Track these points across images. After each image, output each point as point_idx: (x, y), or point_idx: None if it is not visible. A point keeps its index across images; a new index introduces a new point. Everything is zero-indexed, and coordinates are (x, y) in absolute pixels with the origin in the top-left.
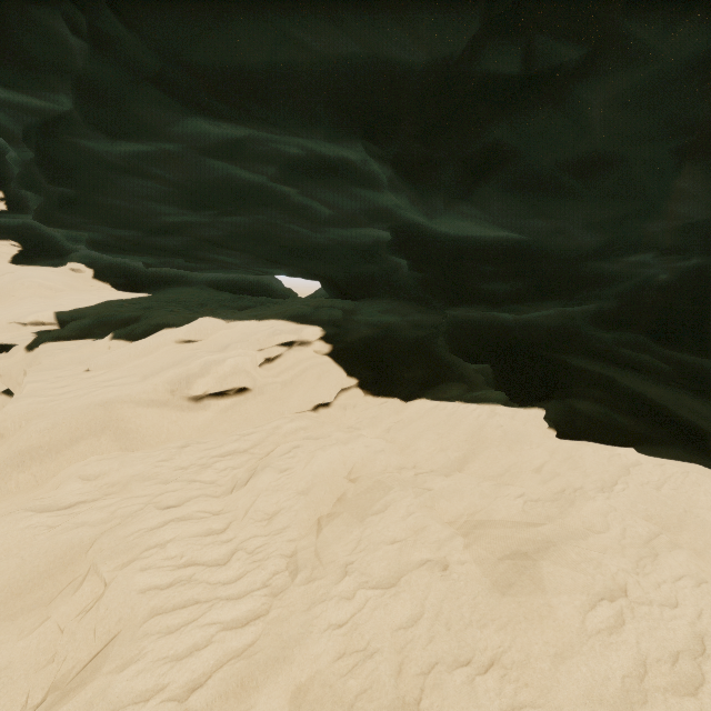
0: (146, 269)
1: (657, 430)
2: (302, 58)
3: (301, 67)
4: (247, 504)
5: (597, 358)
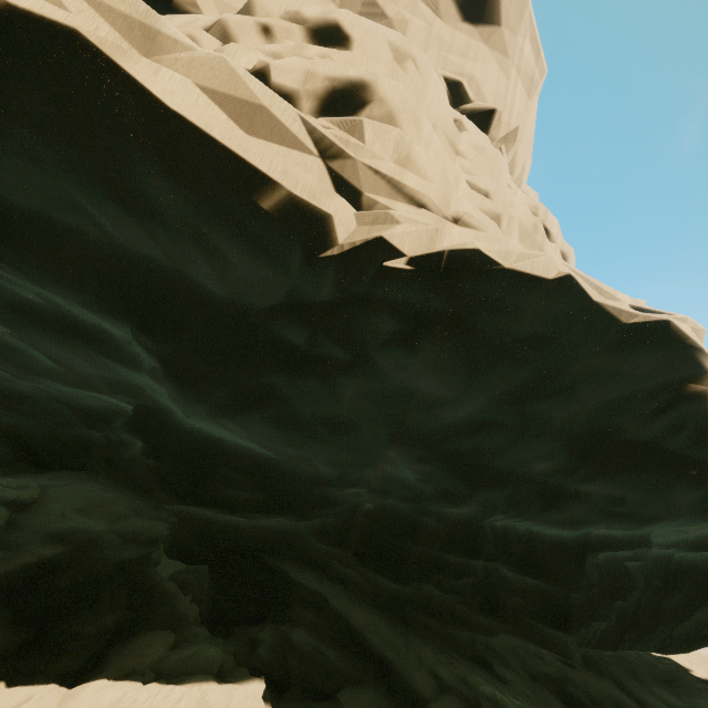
0: None
1: (357, 664)
2: (89, 231)
3: (84, 236)
4: None
5: (313, 567)
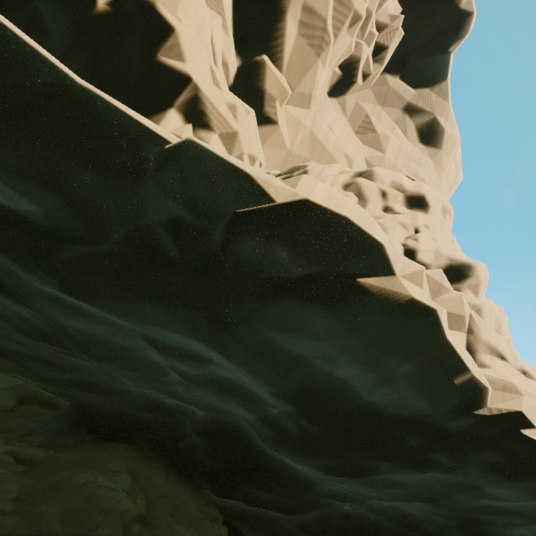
0: None
1: None
2: (322, 366)
3: (315, 368)
4: None
5: None
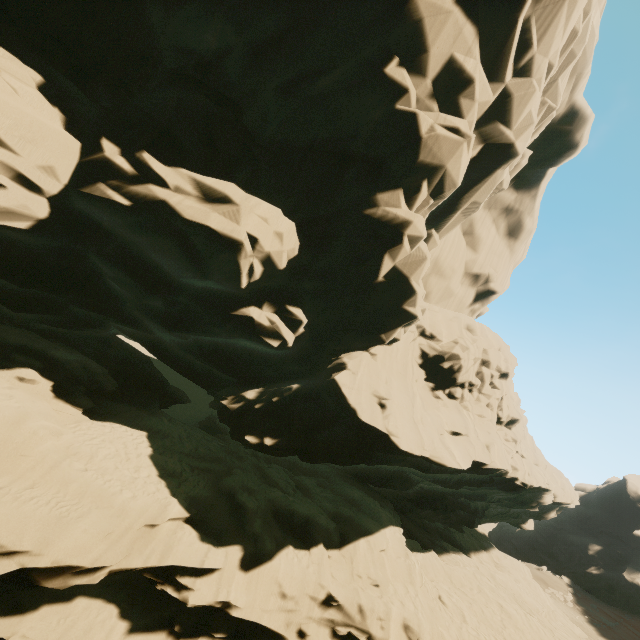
0: (99, 380)
1: (409, 536)
2: None
3: None
4: (475, 623)
5: None
